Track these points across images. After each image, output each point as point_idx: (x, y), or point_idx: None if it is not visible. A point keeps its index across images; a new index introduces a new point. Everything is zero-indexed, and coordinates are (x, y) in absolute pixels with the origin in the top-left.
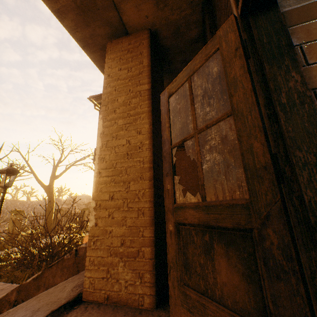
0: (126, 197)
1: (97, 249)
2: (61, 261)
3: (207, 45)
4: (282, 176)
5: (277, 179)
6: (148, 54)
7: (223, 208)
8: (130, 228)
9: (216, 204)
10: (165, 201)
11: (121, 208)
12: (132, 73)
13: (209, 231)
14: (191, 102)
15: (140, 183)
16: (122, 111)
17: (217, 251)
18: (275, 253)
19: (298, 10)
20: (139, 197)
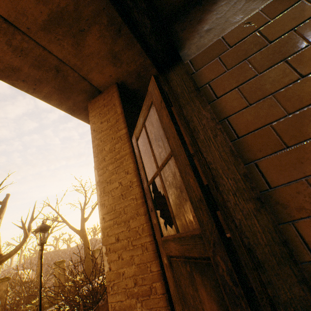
0: (129, 236)
1: (116, 294)
2: (97, 309)
3: (146, 99)
4: (215, 204)
5: (210, 208)
6: (120, 103)
7: (188, 239)
8: (138, 265)
9: (184, 235)
10: (156, 235)
11: (127, 247)
12: (111, 122)
13: (188, 261)
14: (150, 145)
15: (137, 219)
16: (110, 158)
17: (197, 281)
18: (227, 279)
19: (201, 55)
20: (140, 233)
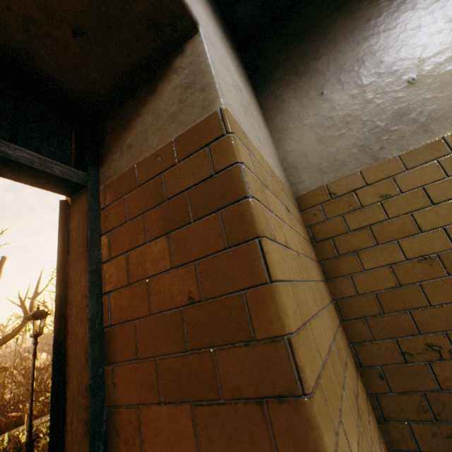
0: None
1: None
2: None
3: None
4: (63, 411)
5: (55, 417)
6: None
7: None
8: None
9: None
10: None
11: None
12: None
13: None
14: None
15: None
16: None
17: None
18: None
19: (115, 183)
20: None
